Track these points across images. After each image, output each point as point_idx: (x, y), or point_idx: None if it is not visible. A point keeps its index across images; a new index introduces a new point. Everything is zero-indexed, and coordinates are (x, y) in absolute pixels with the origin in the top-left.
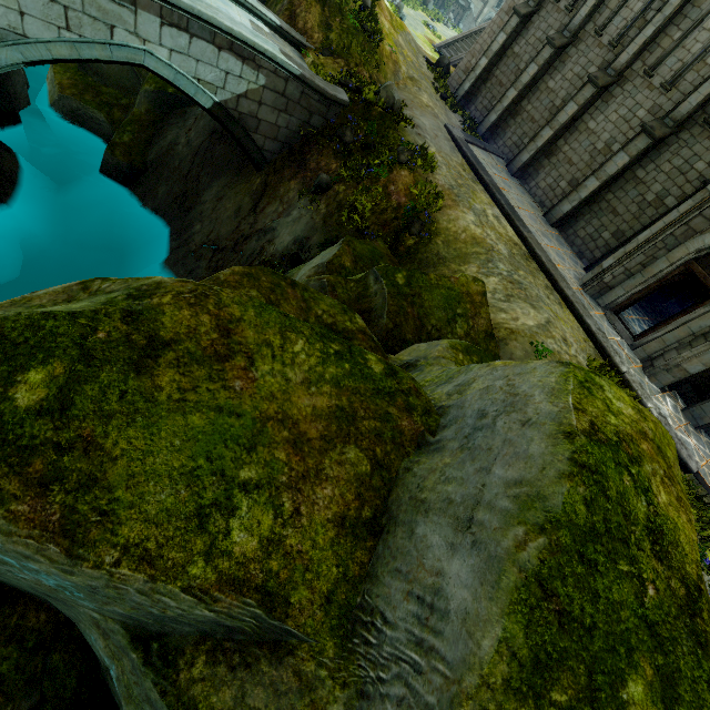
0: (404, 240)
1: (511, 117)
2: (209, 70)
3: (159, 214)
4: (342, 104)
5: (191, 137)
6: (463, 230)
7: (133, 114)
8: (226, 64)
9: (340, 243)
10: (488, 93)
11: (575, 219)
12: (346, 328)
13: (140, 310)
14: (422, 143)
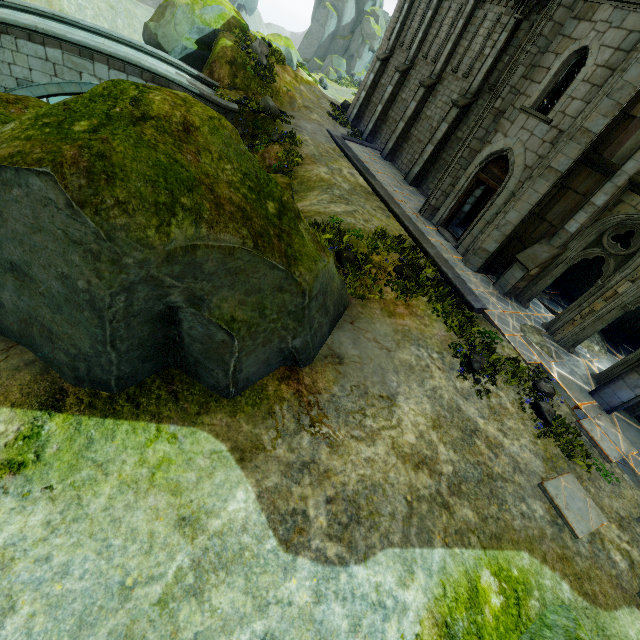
0: None
1: (384, 123)
2: None
3: None
4: (234, 112)
5: None
6: (315, 176)
7: None
8: None
9: None
10: (370, 113)
11: (426, 177)
12: None
13: None
14: (296, 133)
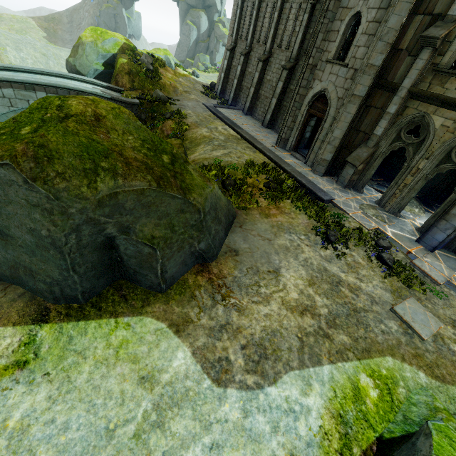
0: None
1: (240, 91)
2: None
3: None
4: (137, 105)
5: None
6: (199, 135)
7: None
8: None
9: None
10: (230, 87)
11: (276, 121)
12: None
13: None
14: (182, 110)
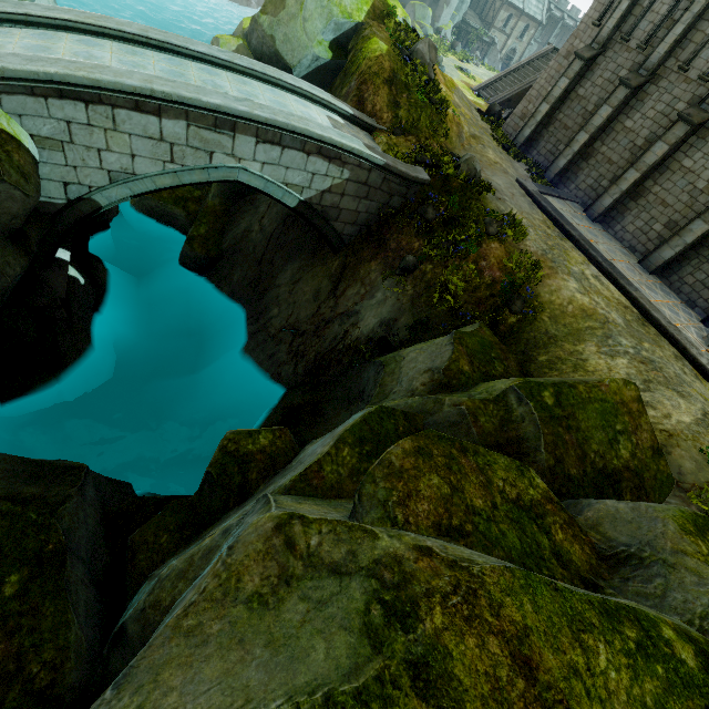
0: (504, 318)
1: (583, 159)
2: (296, 174)
3: (234, 298)
4: (422, 183)
5: (264, 223)
6: (568, 301)
7: (207, 207)
8: (313, 166)
9: (450, 341)
10: (552, 137)
11: (678, 264)
12: (532, 500)
13: (421, 654)
14: (504, 208)
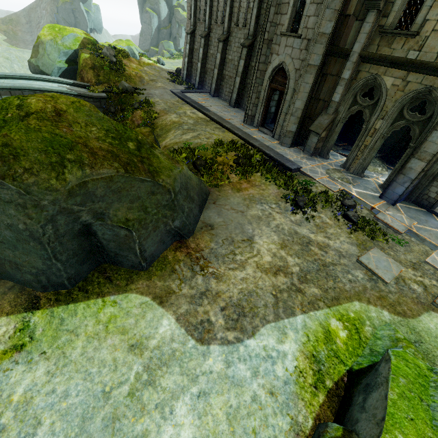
0: None
1: (205, 74)
2: None
3: None
4: (105, 98)
5: None
6: (169, 122)
7: None
8: None
9: None
10: (195, 71)
11: (242, 99)
12: None
13: None
14: (149, 99)
